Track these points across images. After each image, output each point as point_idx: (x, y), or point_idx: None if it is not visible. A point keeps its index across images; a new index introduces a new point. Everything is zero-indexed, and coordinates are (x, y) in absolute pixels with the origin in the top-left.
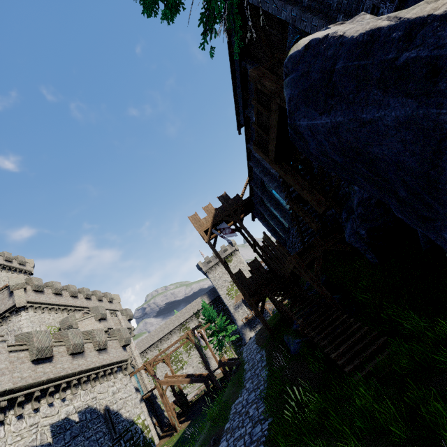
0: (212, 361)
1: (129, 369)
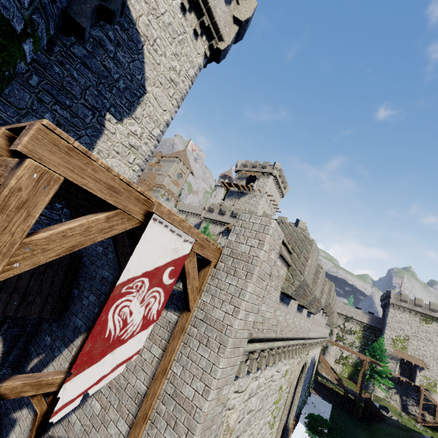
0: (328, 356)
1: (324, 342)
